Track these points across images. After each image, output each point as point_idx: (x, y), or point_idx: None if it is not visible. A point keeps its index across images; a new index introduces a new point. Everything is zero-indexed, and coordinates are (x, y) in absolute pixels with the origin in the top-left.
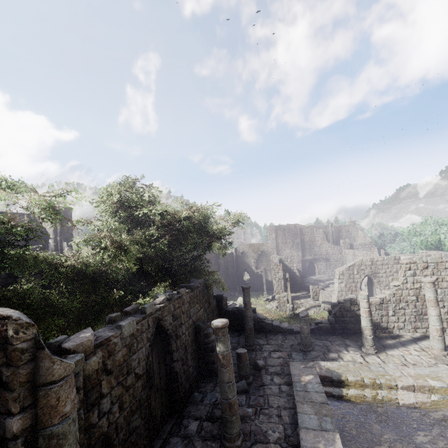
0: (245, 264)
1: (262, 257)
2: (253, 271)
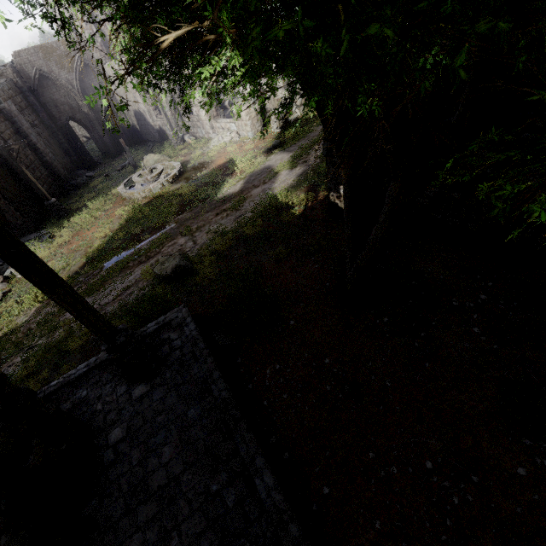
0: (62, 106)
1: (88, 80)
2: (89, 117)
